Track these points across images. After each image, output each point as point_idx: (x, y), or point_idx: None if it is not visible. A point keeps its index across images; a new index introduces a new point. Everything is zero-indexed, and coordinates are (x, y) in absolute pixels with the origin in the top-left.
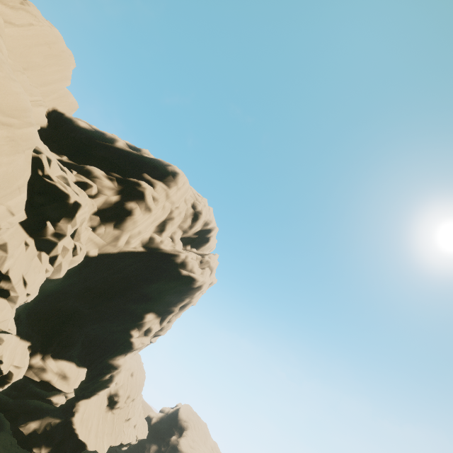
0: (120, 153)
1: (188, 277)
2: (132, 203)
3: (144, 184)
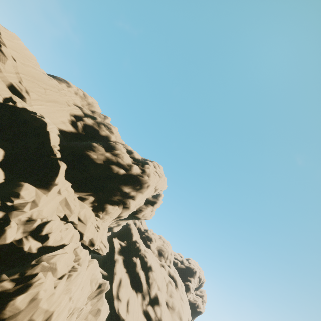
0: (180, 270)
1: (199, 311)
2: (187, 293)
3: (190, 284)
